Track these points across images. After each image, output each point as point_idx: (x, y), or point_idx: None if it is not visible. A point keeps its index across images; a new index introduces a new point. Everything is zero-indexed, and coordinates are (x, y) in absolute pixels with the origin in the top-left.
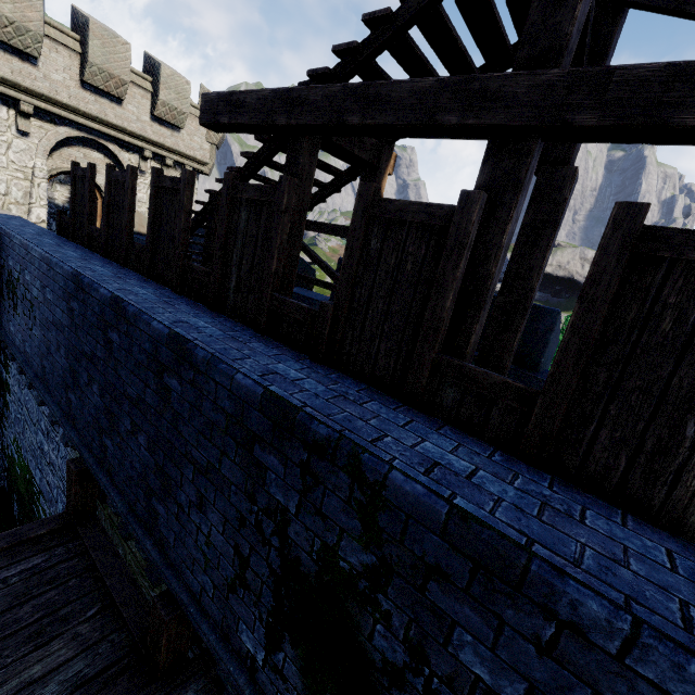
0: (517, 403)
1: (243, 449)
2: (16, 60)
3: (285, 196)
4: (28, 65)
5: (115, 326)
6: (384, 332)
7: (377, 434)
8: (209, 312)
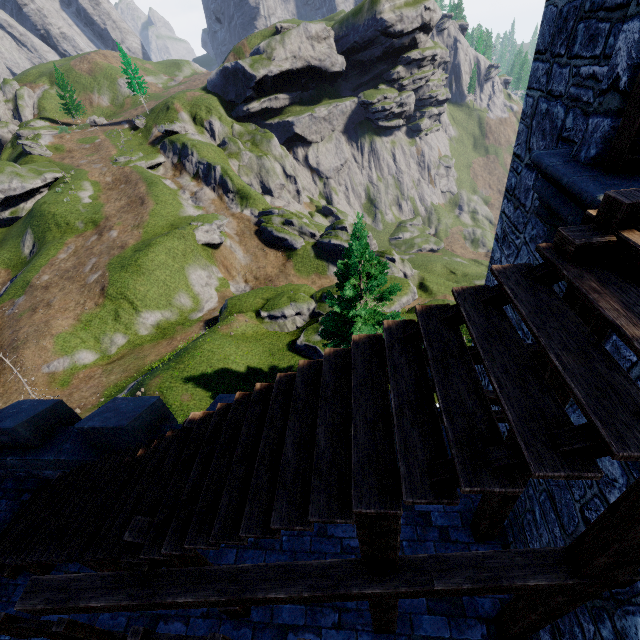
0: None
1: None
2: None
3: None
4: None
5: None
6: None
7: None
8: None
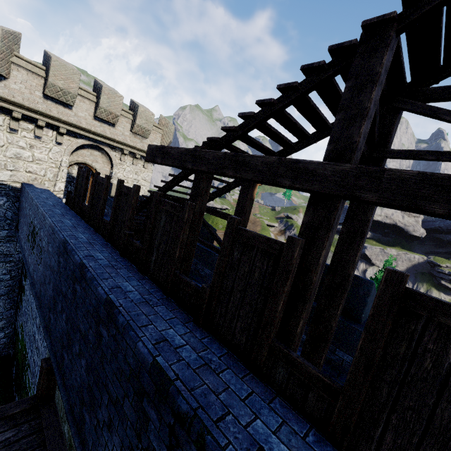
0: (325, 393)
1: (137, 397)
2: (61, 107)
3: (186, 213)
4: (67, 109)
5: (79, 282)
6: (240, 315)
7: (222, 412)
8: (137, 274)
